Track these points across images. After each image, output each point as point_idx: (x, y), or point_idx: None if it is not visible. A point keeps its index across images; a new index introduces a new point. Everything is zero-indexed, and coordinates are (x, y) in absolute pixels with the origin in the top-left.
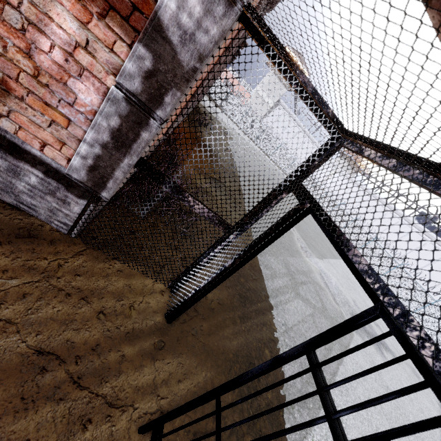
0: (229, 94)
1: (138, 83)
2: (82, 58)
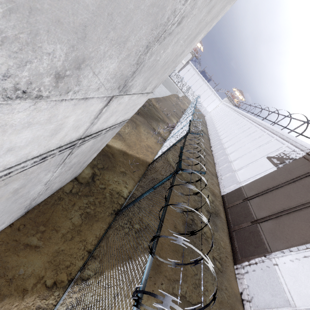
0: None
1: None
2: None
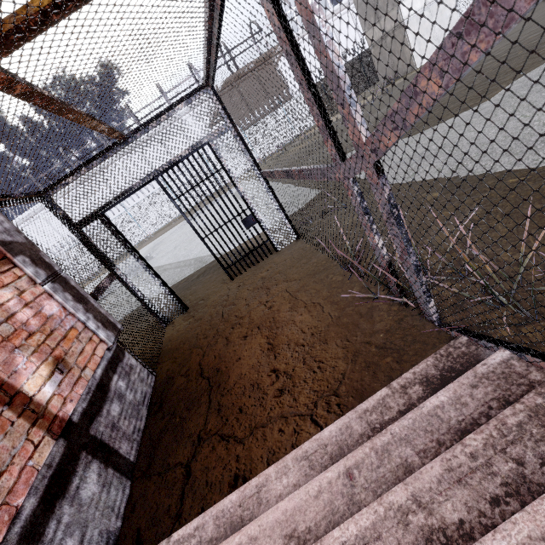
0: None
1: (41, 271)
2: (28, 298)
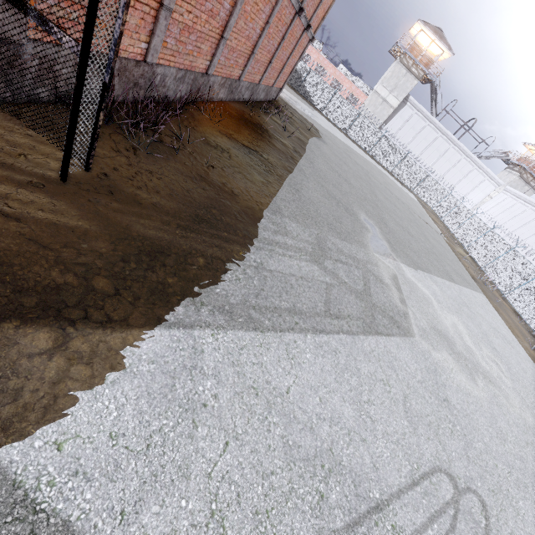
0: (334, 95)
1: None
2: None
